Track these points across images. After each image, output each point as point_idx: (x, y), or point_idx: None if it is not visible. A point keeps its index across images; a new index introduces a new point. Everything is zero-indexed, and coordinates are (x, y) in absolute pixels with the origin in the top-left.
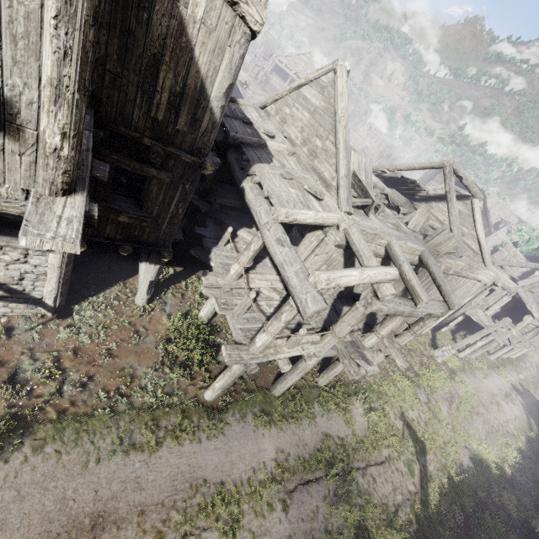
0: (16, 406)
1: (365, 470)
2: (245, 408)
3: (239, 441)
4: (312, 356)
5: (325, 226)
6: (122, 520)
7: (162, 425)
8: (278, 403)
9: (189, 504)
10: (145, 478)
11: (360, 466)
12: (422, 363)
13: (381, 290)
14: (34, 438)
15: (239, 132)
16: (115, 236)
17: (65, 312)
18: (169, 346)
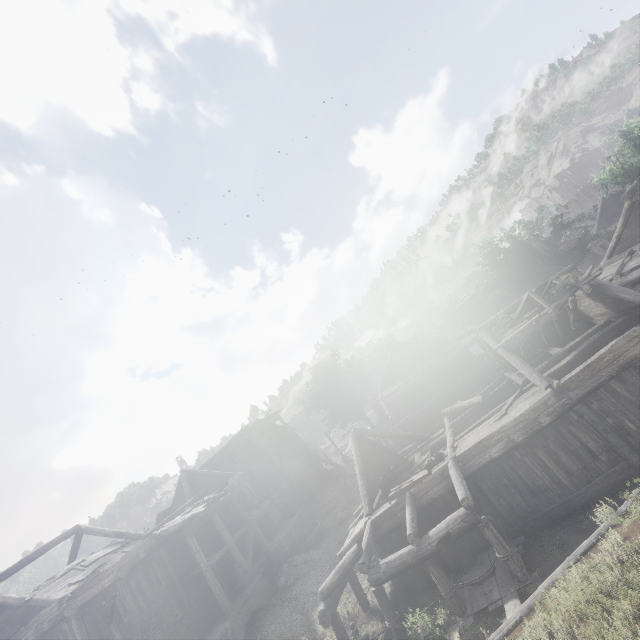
0: None
1: None
2: None
3: None
4: None
5: None
6: None
7: None
8: None
9: None
10: None
11: None
12: None
13: None
14: None
15: None
16: None
17: None
18: None
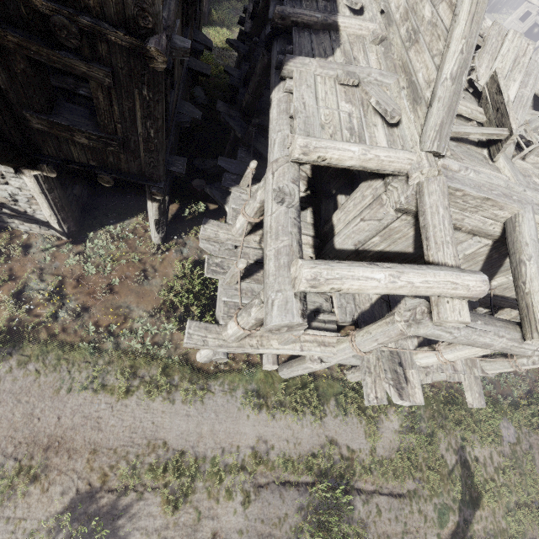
0: (17, 320)
1: (370, 497)
2: (238, 381)
3: (216, 416)
4: (314, 360)
5: (388, 175)
6: (74, 452)
7: (139, 375)
8: (280, 387)
9: (141, 461)
10: (104, 422)
11: (364, 490)
12: (532, 388)
13: (440, 310)
14: (22, 353)
15: (301, 6)
16: (88, 161)
17: (80, 238)
18: (170, 294)
